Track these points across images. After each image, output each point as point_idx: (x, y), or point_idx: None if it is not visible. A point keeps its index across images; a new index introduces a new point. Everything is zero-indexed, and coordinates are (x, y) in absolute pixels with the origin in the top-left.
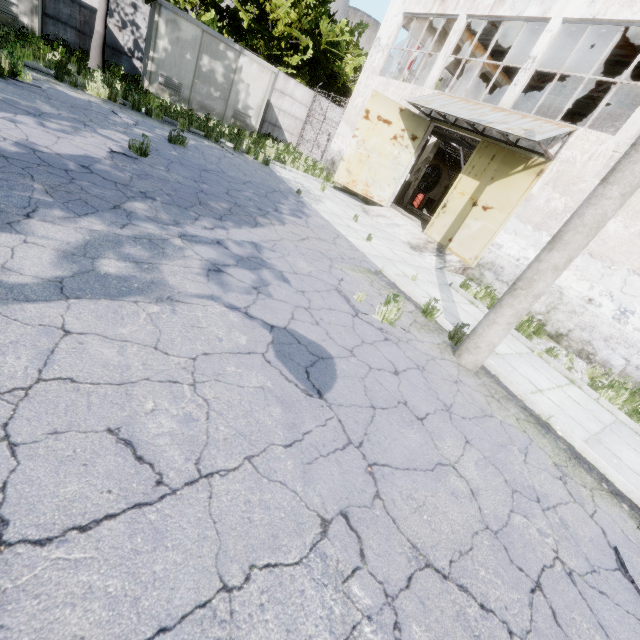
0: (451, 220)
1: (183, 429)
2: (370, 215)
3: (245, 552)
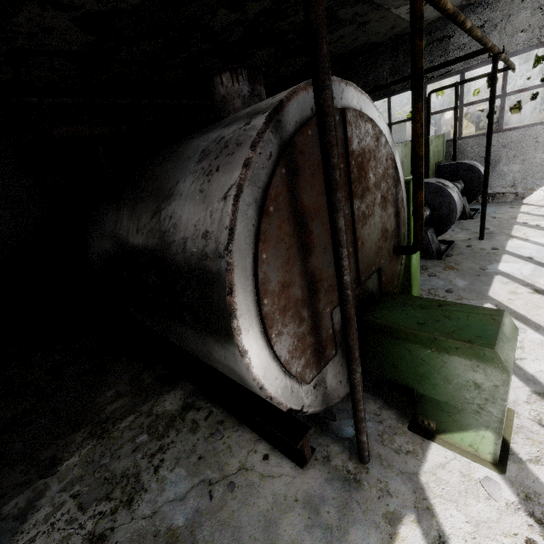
0: None
1: None
2: None
3: None
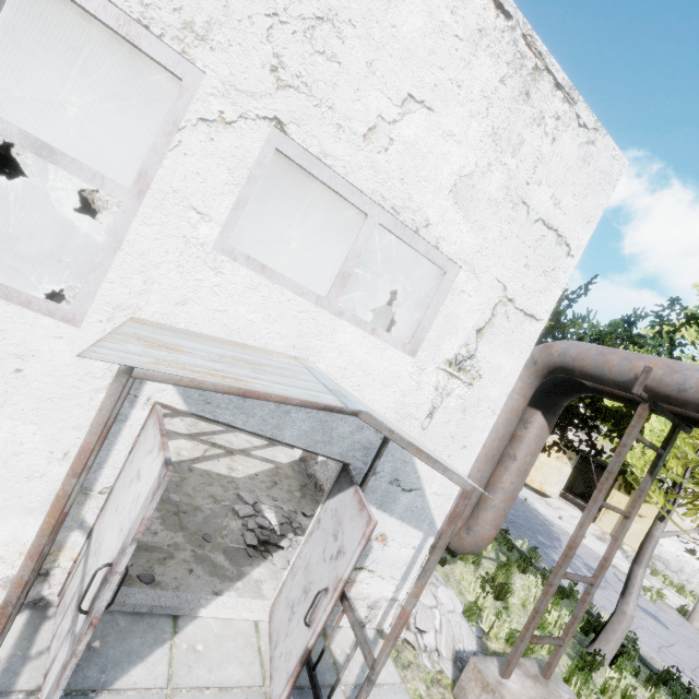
0: (615, 519)
1: (656, 631)
2: (554, 508)
3: (696, 661)
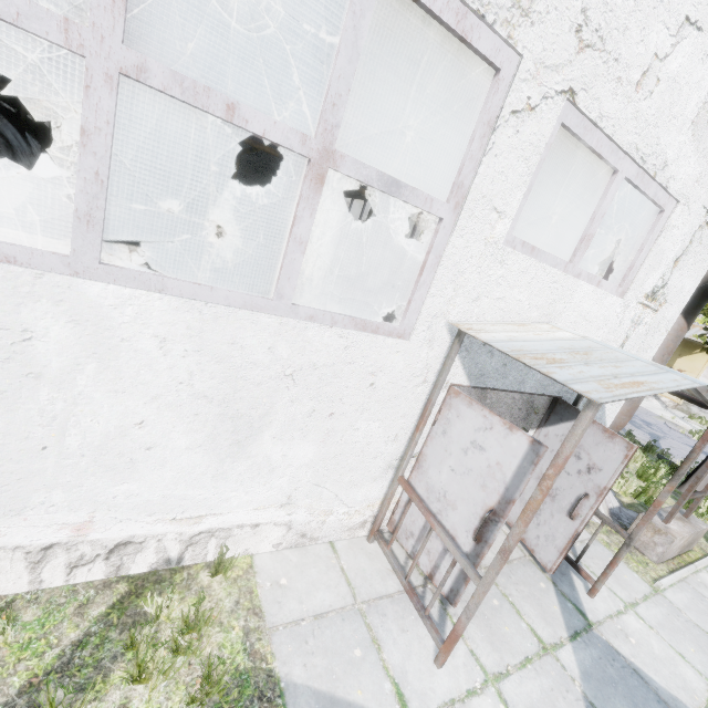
0: None
1: None
2: None
3: None
